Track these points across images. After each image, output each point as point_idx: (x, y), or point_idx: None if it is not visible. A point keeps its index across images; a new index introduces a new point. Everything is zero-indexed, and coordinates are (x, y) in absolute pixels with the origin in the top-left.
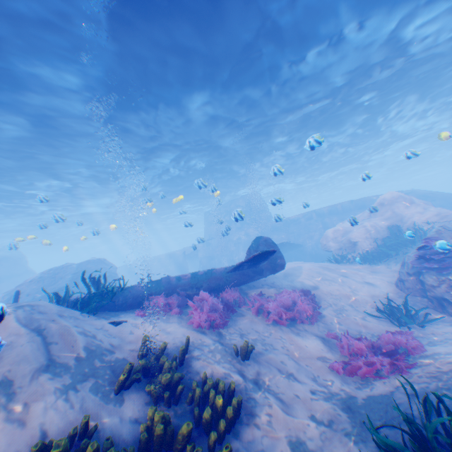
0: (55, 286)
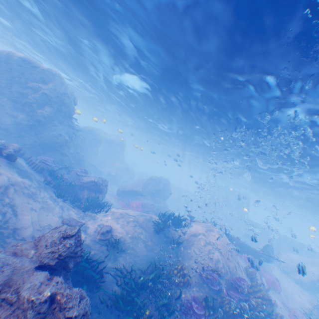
0: (158, 186)
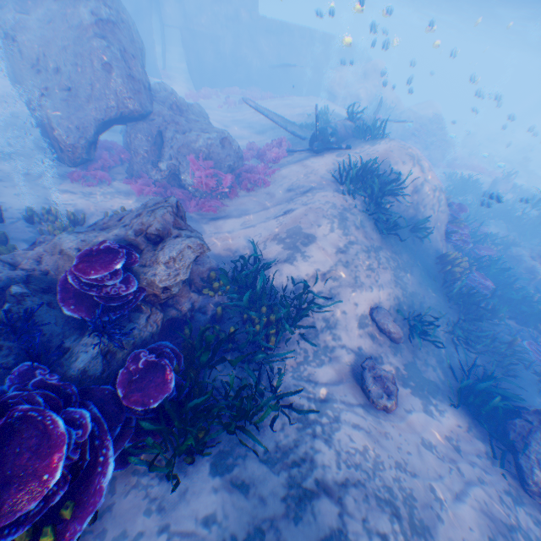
0: (138, 46)
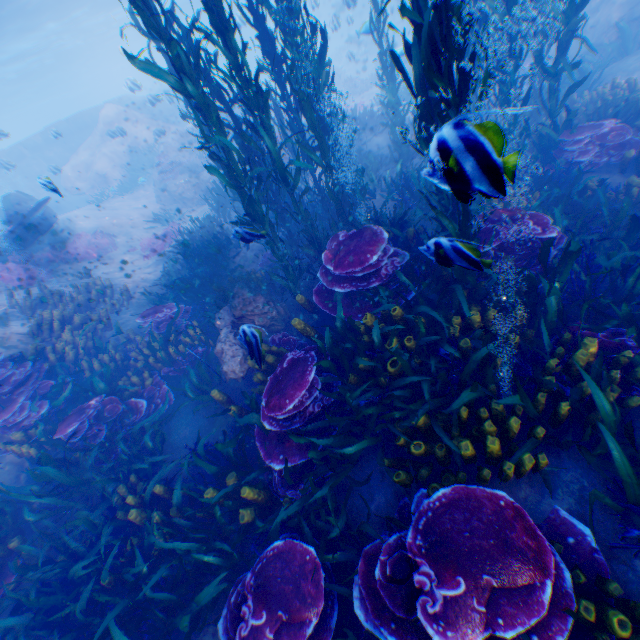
0: None
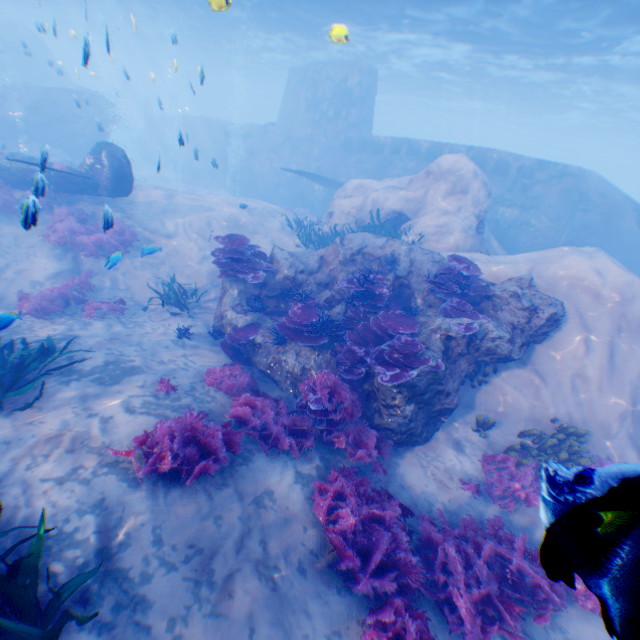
0: (6, 111)
